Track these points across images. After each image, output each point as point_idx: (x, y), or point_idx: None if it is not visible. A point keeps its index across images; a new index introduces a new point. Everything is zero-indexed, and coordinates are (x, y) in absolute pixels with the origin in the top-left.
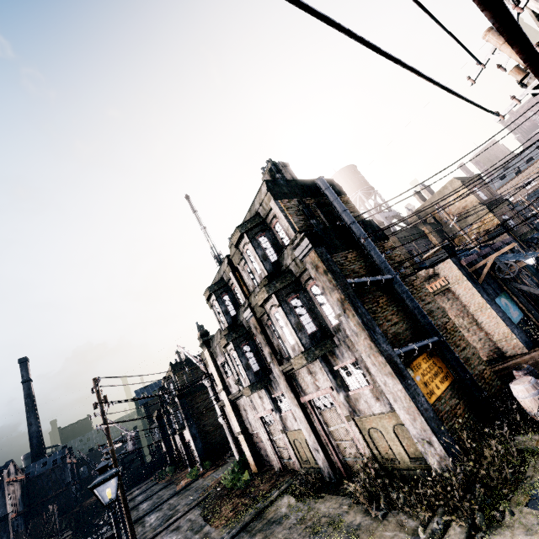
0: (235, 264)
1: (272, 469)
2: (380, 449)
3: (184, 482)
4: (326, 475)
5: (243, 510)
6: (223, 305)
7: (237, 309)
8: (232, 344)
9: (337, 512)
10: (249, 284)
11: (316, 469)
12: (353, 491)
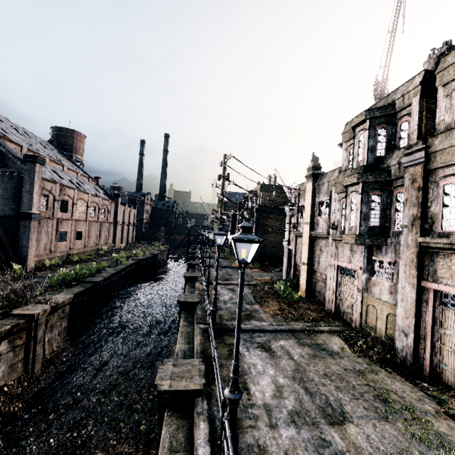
0: (438, 83)
1: (320, 305)
2: None
3: (237, 264)
4: (398, 356)
5: (290, 317)
6: (373, 139)
7: (389, 151)
8: (361, 185)
9: (415, 403)
10: (443, 119)
11: (381, 341)
12: (442, 400)
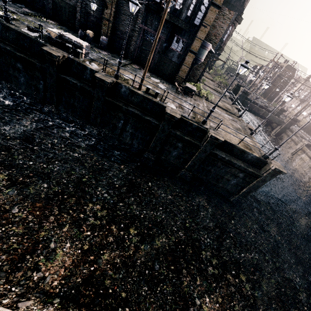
0: None
1: None
2: (300, 122)
3: None
4: None
5: None
6: None
7: None
8: (309, 91)
9: None
10: None
11: None
12: None
